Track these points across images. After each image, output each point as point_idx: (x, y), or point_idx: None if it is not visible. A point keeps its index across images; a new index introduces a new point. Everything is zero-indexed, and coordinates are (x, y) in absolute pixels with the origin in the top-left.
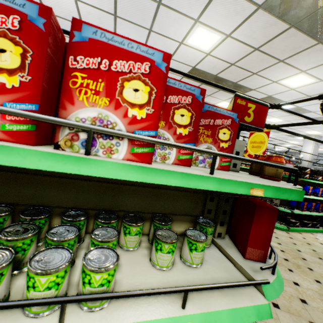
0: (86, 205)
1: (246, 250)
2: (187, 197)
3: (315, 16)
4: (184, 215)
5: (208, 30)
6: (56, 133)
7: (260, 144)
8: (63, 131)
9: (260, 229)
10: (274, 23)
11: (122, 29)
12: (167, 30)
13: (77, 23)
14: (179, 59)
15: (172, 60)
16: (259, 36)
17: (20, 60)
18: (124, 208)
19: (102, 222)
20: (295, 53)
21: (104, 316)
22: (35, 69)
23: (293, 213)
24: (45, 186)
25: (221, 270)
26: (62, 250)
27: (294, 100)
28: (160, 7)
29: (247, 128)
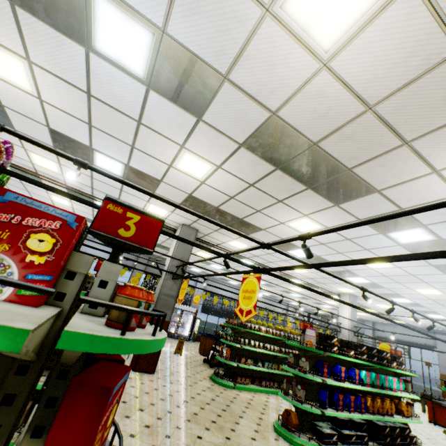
0: None
1: None
2: None
3: (294, 163)
4: None
5: (196, 158)
6: None
7: (251, 294)
8: None
9: (67, 438)
10: (260, 162)
11: (99, 139)
12: (152, 149)
13: None
14: (172, 183)
15: (164, 183)
16: (249, 172)
17: None
18: None
19: None
20: (291, 195)
21: None
22: None
23: (330, 416)
24: None
25: None
26: None
27: (310, 247)
28: (140, 126)
29: (127, 247)
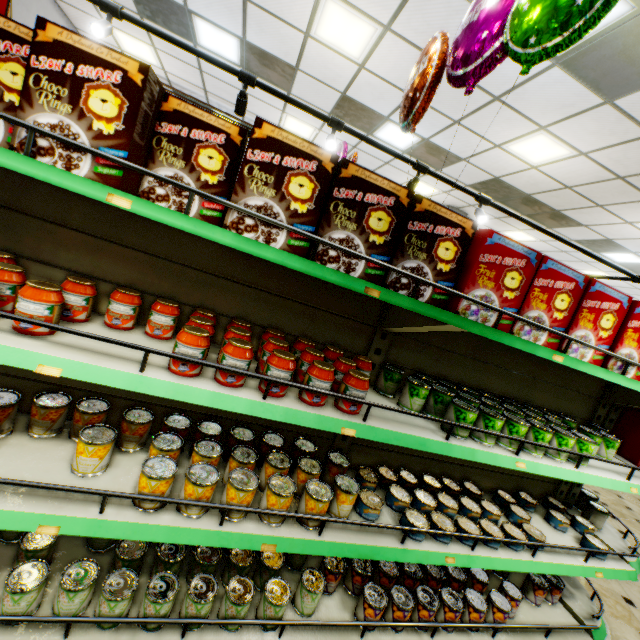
0: (508, 394)
1: (639, 458)
2: (582, 399)
3: None
4: (574, 417)
5: (553, 141)
6: (608, 361)
7: None
8: (611, 360)
9: None
10: None
11: None
12: (486, 127)
13: (638, 304)
14: (479, 164)
15: (465, 162)
16: (633, 164)
17: (611, 324)
18: (533, 401)
19: (536, 411)
20: None
21: (591, 471)
22: (615, 328)
23: None
24: (487, 374)
25: (627, 468)
26: (557, 427)
27: None
28: (494, 102)
29: None
